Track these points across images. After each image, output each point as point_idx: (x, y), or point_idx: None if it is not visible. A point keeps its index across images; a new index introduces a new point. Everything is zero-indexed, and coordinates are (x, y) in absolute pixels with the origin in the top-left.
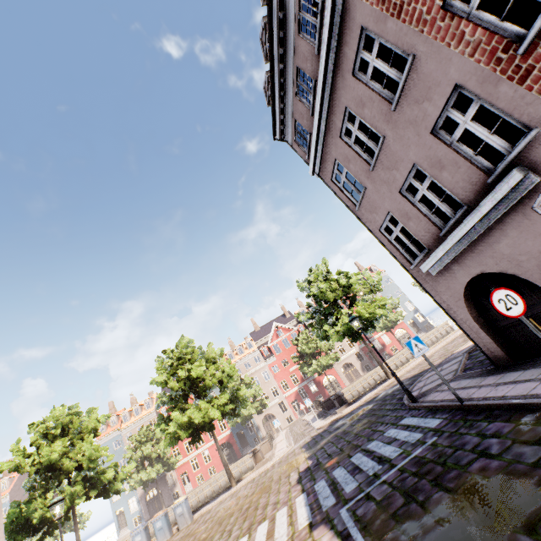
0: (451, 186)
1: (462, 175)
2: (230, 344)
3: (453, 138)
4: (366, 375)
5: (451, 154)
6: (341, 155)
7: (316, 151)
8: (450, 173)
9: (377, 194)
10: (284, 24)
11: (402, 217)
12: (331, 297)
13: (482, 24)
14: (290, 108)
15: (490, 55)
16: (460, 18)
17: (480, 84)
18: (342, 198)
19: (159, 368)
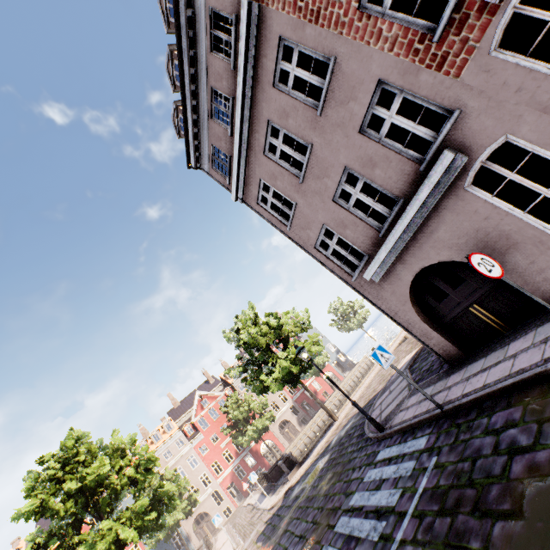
0: (385, 182)
1: (395, 169)
2: (142, 432)
3: (381, 134)
4: (305, 429)
5: (382, 149)
6: (267, 172)
7: (238, 173)
8: (382, 170)
9: (309, 208)
10: (194, 44)
11: (338, 227)
12: (264, 342)
13: (396, 21)
14: (205, 132)
15: (408, 47)
16: (376, 16)
17: (402, 76)
18: (271, 220)
19: (29, 488)
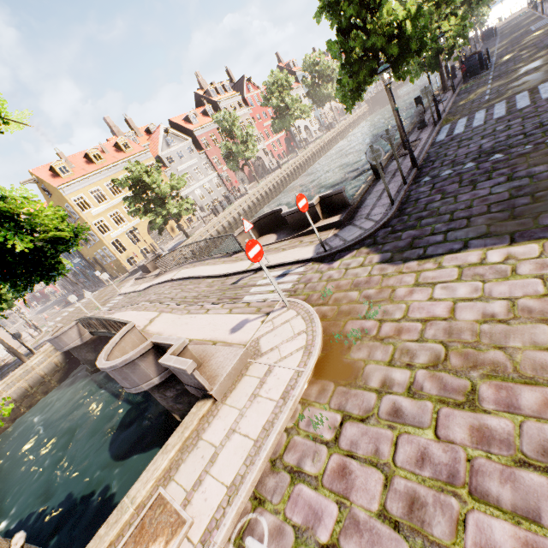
0: None
1: None
2: None
3: None
4: None
5: None
6: None
7: None
8: None
9: None
10: None
11: None
12: None
13: None
14: None
15: None
16: None
17: None
18: None
19: None
